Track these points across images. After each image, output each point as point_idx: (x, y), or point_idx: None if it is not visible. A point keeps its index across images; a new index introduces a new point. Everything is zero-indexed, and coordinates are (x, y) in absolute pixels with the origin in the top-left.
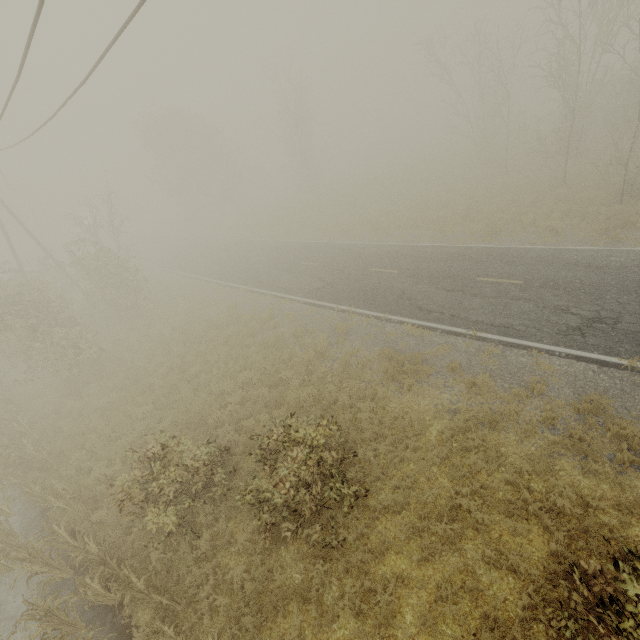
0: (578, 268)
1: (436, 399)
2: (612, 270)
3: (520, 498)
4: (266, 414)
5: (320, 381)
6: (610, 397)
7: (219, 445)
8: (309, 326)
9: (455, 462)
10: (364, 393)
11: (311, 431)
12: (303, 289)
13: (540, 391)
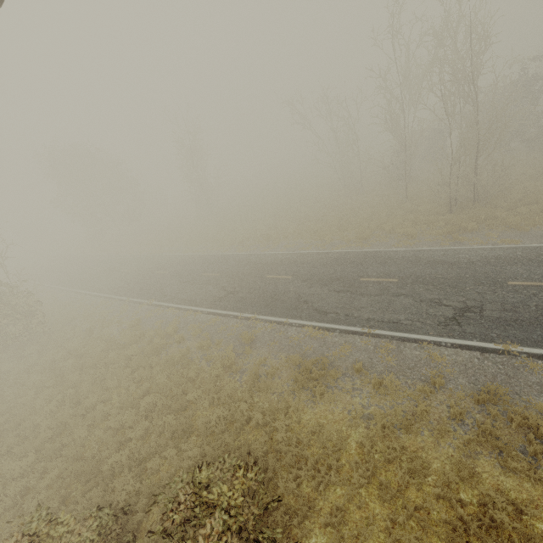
0: (437, 265)
1: (348, 405)
2: (463, 265)
3: (455, 515)
4: (173, 449)
5: (230, 398)
6: (500, 383)
7: (116, 501)
8: (215, 337)
9: (382, 480)
10: (277, 407)
11: (227, 490)
12: (206, 299)
13: (440, 384)
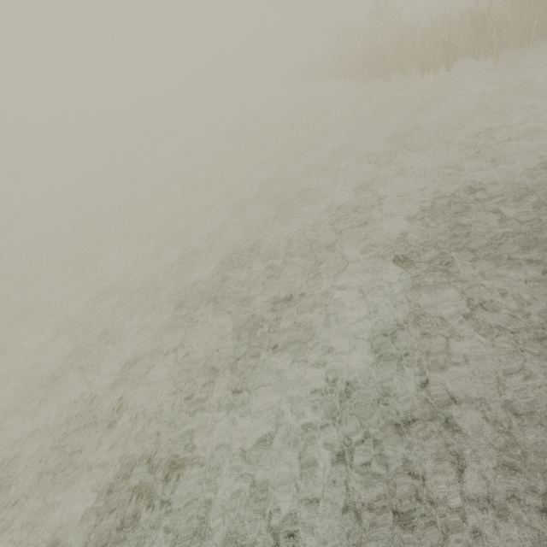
0: None
1: None
2: None
3: None
4: None
5: None
6: None
7: None
8: None
9: None
10: None
11: None
12: None
13: None
